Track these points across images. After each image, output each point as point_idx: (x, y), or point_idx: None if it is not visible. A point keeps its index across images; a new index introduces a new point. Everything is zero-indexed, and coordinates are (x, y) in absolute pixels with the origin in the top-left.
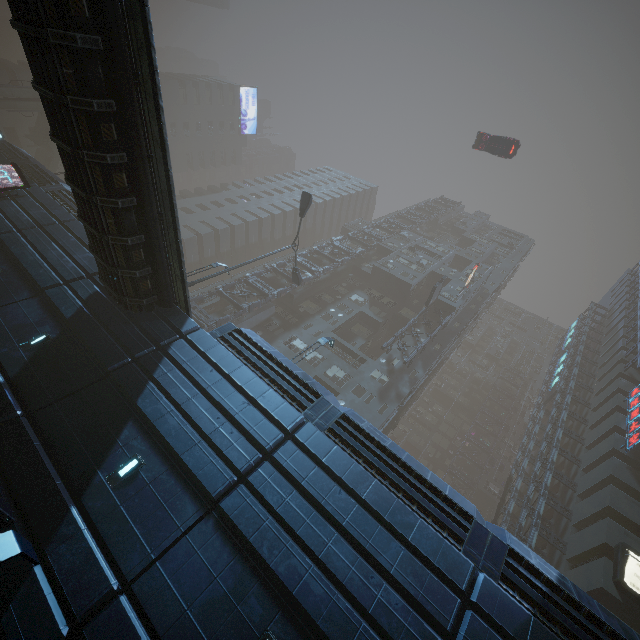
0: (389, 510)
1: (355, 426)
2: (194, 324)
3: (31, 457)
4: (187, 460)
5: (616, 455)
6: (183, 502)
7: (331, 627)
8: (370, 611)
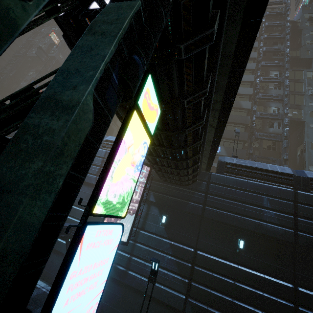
0: None
1: None
2: None
3: None
4: None
5: None
6: None
7: None
8: None
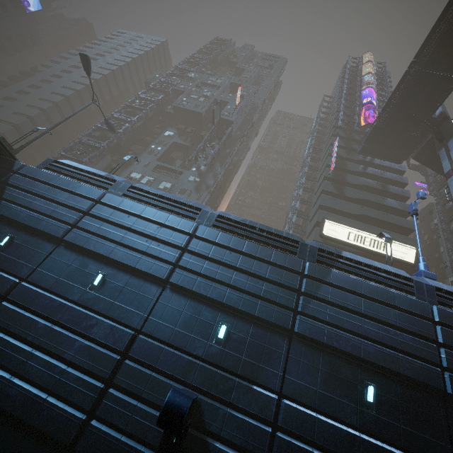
0: (155, 216)
1: (139, 190)
2: (21, 164)
3: None
4: (39, 228)
5: (327, 179)
6: (44, 245)
7: (128, 261)
8: (146, 251)
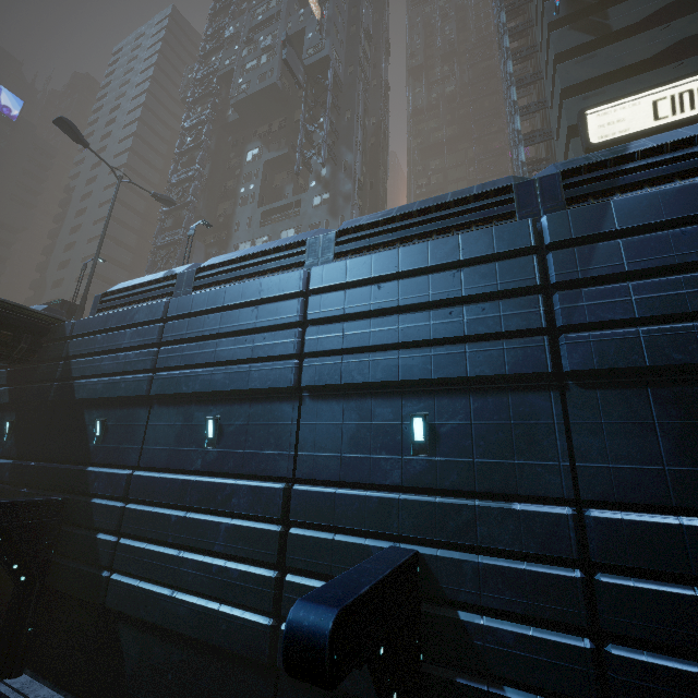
0: (241, 295)
1: (210, 268)
2: (70, 323)
3: (53, 472)
4: (121, 394)
5: (556, 28)
6: (137, 413)
7: (235, 384)
8: (252, 357)
